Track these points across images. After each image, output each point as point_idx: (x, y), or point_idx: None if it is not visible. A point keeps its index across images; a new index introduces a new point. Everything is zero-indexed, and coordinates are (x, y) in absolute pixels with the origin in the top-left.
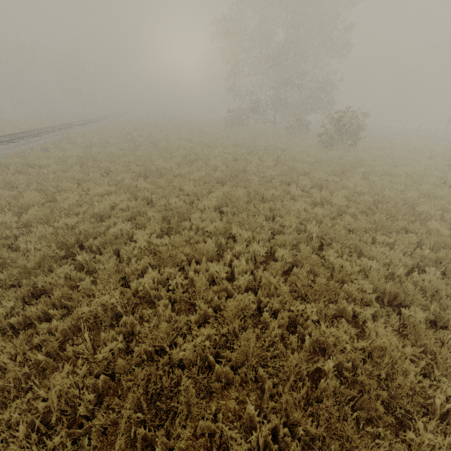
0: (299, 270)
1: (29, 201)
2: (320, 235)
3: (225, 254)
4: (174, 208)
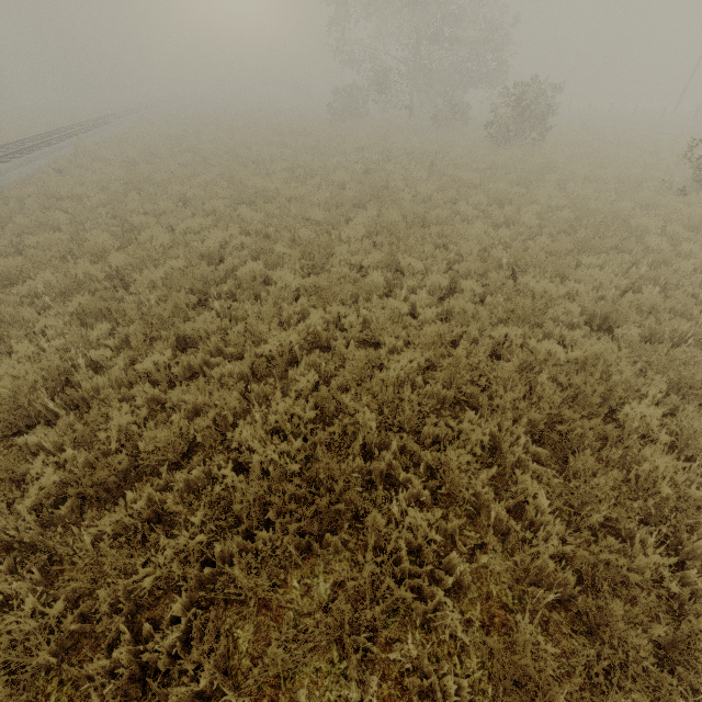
0: (493, 299)
1: (102, 243)
2: (511, 263)
3: (395, 292)
4: (312, 241)
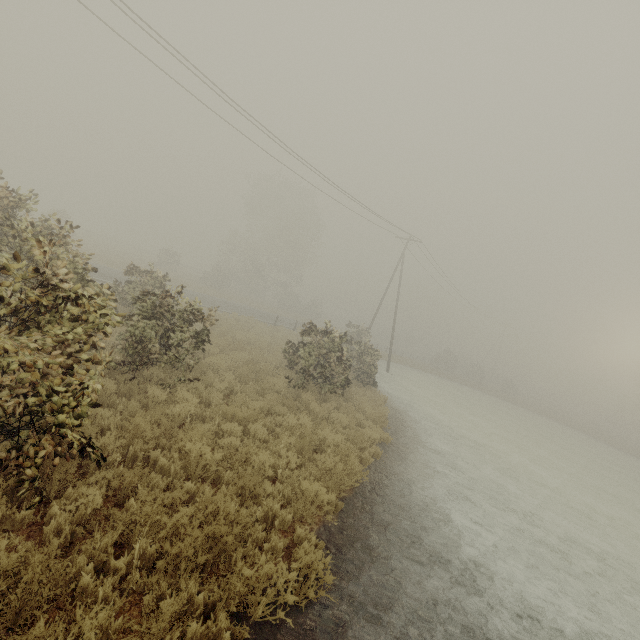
0: None
1: None
2: None
3: None
4: None
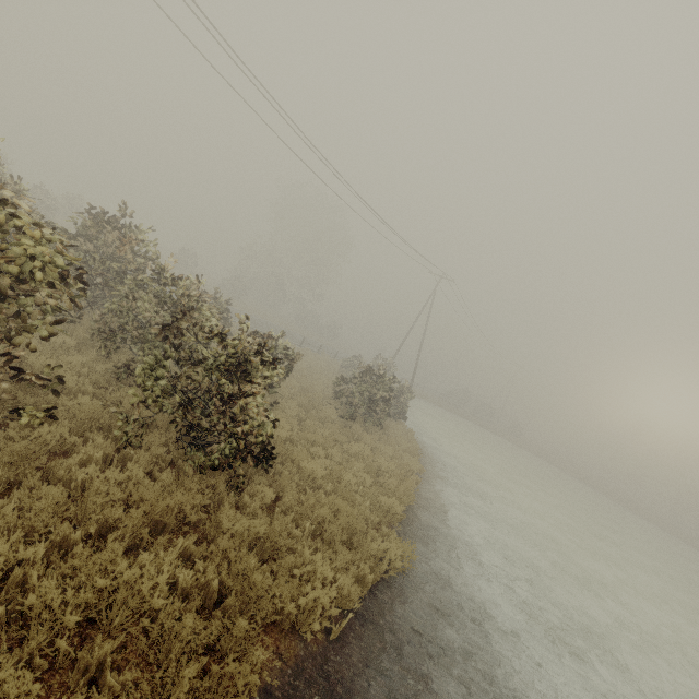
0: None
1: None
2: None
3: None
4: None
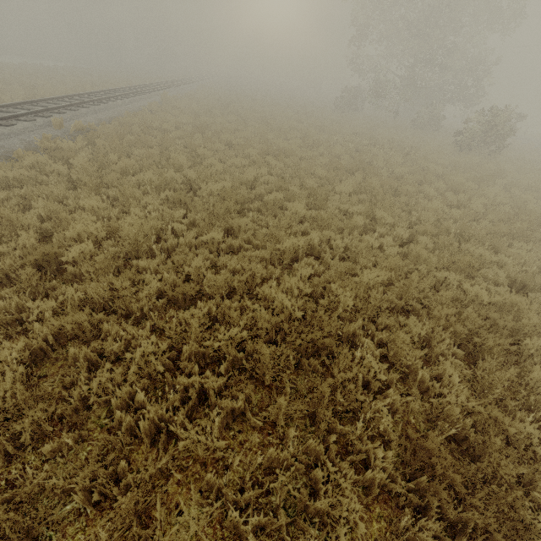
0: (440, 253)
1: (181, 161)
2: (457, 233)
3: (368, 234)
4: (316, 188)
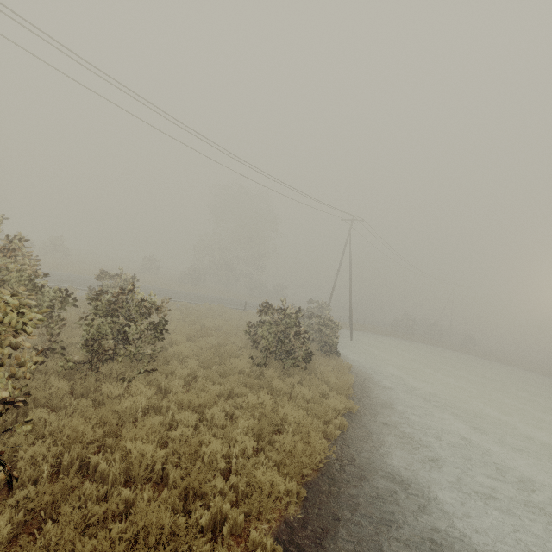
0: None
1: None
2: None
3: None
4: None
